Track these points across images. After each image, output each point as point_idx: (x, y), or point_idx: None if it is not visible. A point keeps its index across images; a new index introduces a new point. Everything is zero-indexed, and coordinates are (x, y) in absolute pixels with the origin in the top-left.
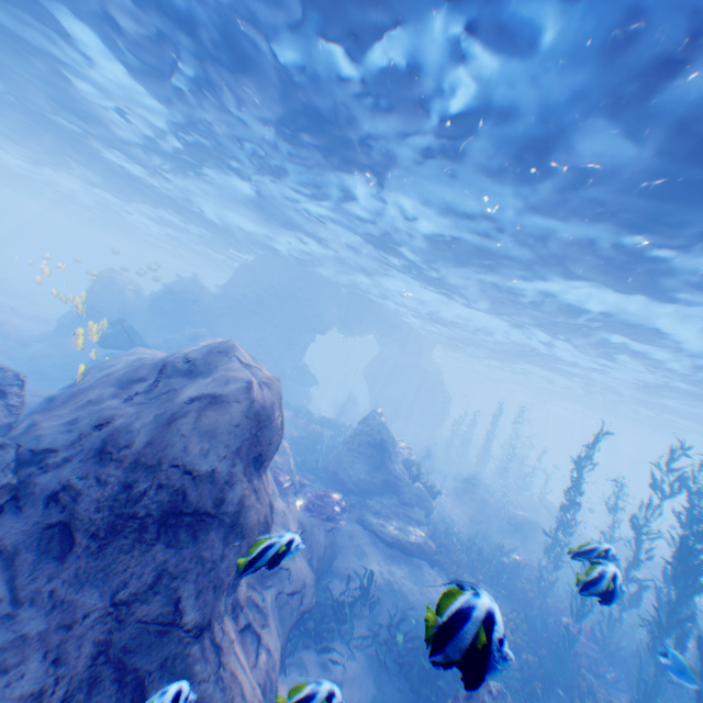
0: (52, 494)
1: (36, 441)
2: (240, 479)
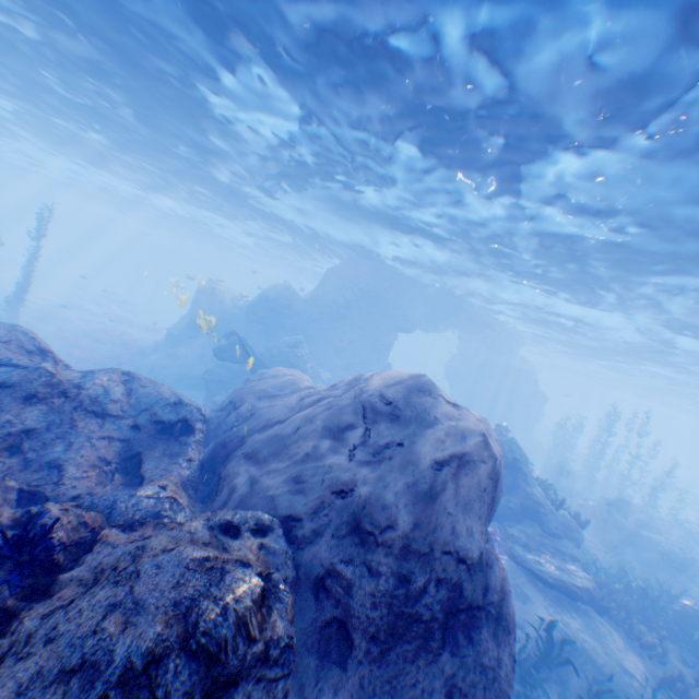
0: (318, 582)
1: (273, 506)
2: (495, 558)
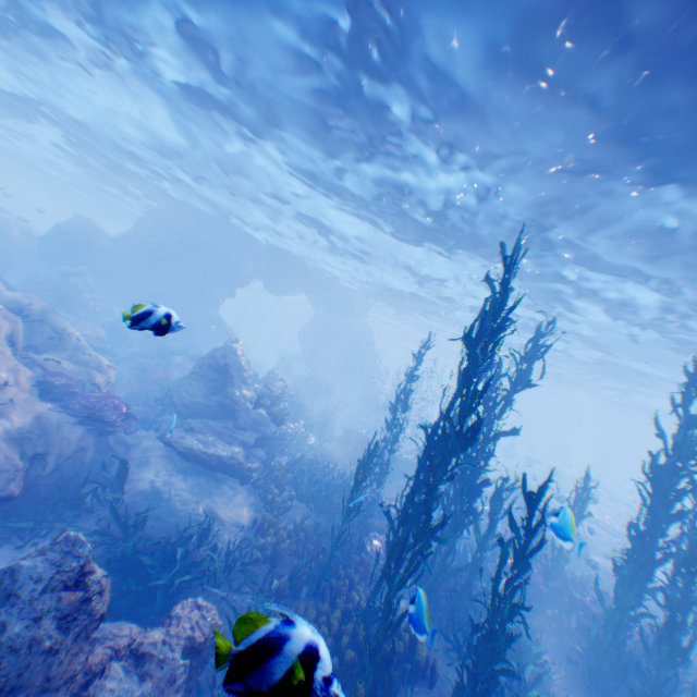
0: None
1: None
2: None
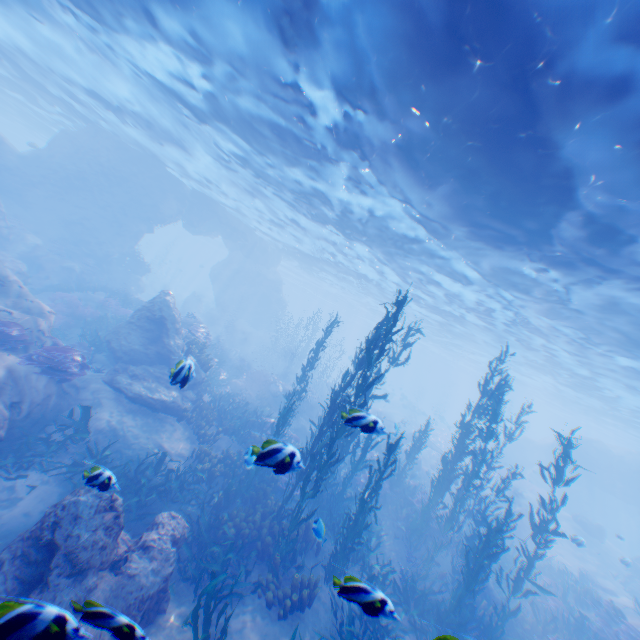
0: None
1: None
2: None
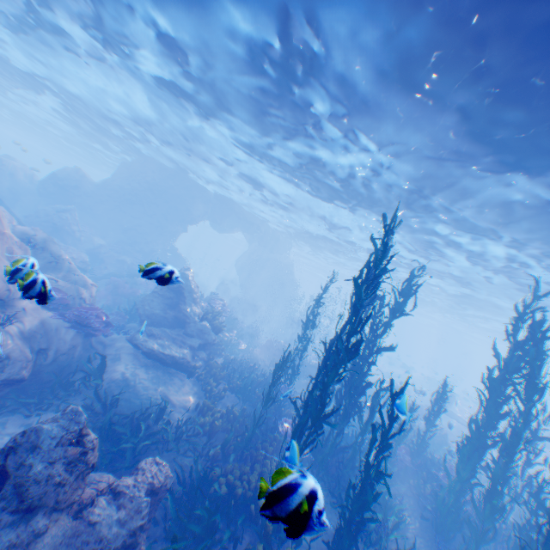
0: None
1: None
2: None
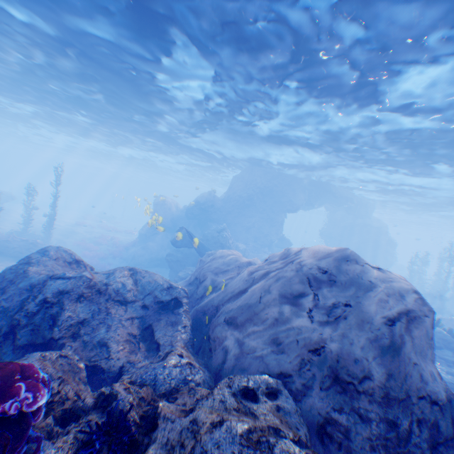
0: (319, 429)
1: (263, 364)
2: (450, 394)
